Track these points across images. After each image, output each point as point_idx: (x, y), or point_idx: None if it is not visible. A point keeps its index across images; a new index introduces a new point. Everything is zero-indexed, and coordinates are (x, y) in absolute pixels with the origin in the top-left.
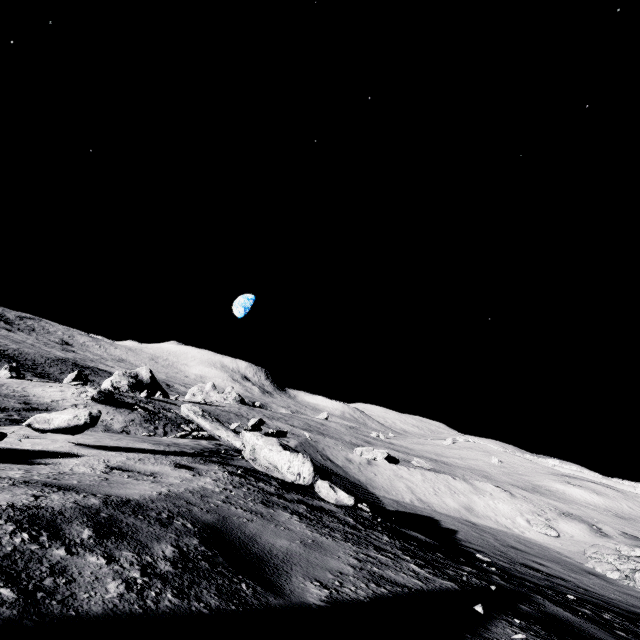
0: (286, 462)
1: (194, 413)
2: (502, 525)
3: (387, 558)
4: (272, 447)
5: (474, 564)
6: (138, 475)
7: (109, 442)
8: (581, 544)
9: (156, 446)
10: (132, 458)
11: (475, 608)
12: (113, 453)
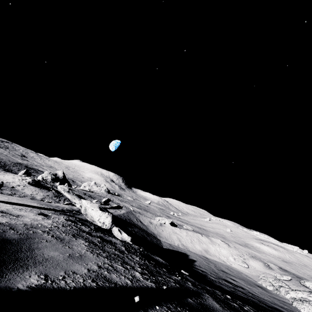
0: (98, 216)
1: (63, 190)
2: (221, 260)
3: (123, 268)
4: (94, 208)
5: (182, 276)
6: (8, 215)
7: (14, 200)
8: (258, 272)
9: (40, 205)
10: (16, 208)
11: (135, 298)
12: (8, 205)
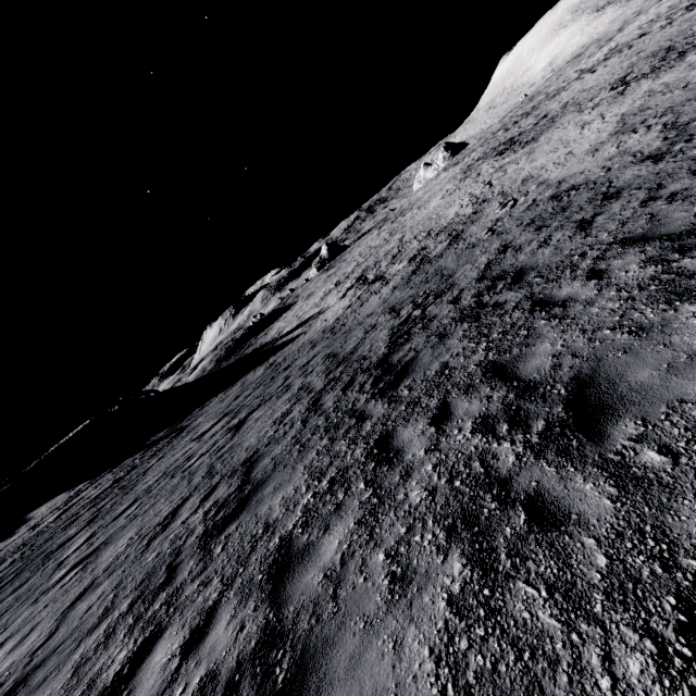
0: None
1: None
2: None
3: None
4: None
5: None
6: None
7: None
8: None
9: None
10: None
11: None
12: None
